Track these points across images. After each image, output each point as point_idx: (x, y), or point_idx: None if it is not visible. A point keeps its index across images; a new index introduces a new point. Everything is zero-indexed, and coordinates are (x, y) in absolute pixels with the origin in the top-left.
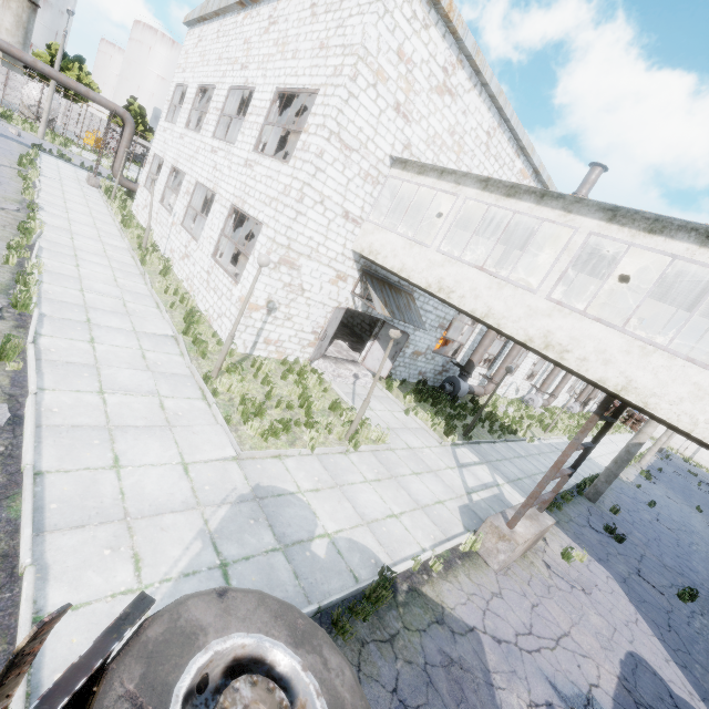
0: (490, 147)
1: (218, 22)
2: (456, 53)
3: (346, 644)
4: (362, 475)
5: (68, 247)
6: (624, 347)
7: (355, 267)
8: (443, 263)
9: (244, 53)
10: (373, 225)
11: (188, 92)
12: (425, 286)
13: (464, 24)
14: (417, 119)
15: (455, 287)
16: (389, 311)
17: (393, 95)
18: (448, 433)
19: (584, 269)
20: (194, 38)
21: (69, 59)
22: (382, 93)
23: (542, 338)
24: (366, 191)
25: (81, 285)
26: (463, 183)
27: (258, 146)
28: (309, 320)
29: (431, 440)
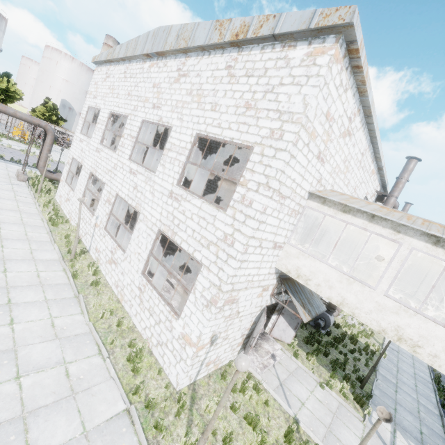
0: (361, 162)
1: (124, 65)
2: (358, 105)
3: None
4: None
5: (0, 290)
6: None
7: (274, 277)
8: (397, 310)
9: (154, 95)
10: (297, 250)
11: (101, 115)
12: (378, 329)
13: (370, 85)
14: (328, 159)
15: (421, 342)
16: (307, 312)
17: (318, 147)
18: (358, 400)
19: None
20: (102, 73)
21: None
22: (311, 148)
23: None
24: (289, 222)
25: (16, 363)
26: (404, 232)
27: (181, 180)
28: (240, 330)
29: (355, 421)
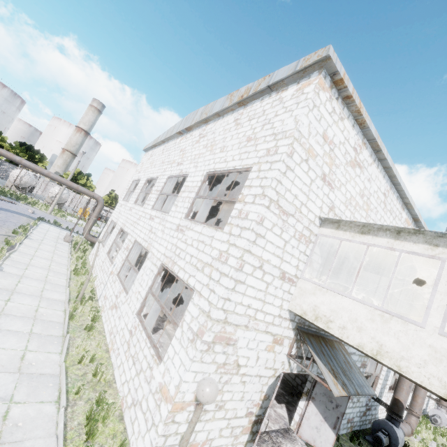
0: (386, 204)
1: (164, 145)
2: (361, 138)
3: None
4: None
5: None
6: None
7: (290, 326)
8: None
9: (180, 156)
10: (312, 284)
11: (140, 183)
12: (445, 393)
13: (368, 118)
14: (337, 185)
15: None
16: (341, 385)
17: (320, 168)
18: None
19: None
20: (148, 156)
21: (83, 175)
22: (312, 166)
23: None
24: (300, 250)
25: None
26: (444, 244)
27: (189, 214)
28: (243, 400)
29: None
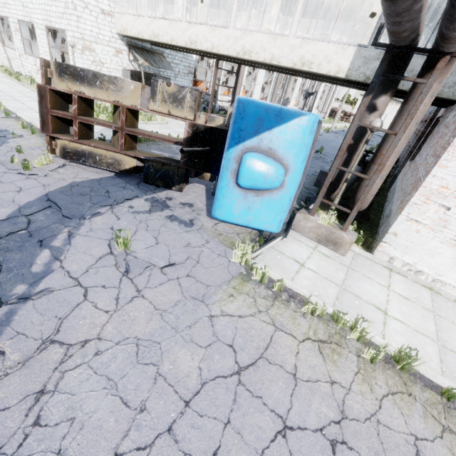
0: None
1: None
2: None
3: (143, 144)
4: (153, 127)
5: None
6: (208, 31)
7: (123, 44)
8: (151, 22)
9: None
10: (119, 14)
11: None
12: (149, 38)
13: None
14: None
15: (159, 32)
16: (149, 64)
17: None
18: None
19: (218, 7)
20: None
21: None
22: None
23: (189, 41)
24: None
25: None
26: None
27: None
28: None
29: None
